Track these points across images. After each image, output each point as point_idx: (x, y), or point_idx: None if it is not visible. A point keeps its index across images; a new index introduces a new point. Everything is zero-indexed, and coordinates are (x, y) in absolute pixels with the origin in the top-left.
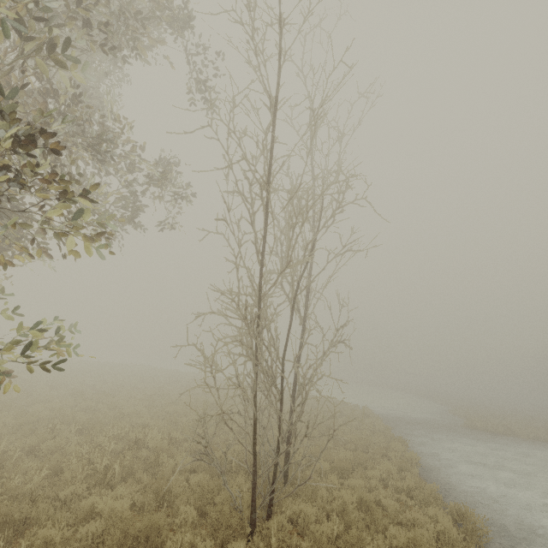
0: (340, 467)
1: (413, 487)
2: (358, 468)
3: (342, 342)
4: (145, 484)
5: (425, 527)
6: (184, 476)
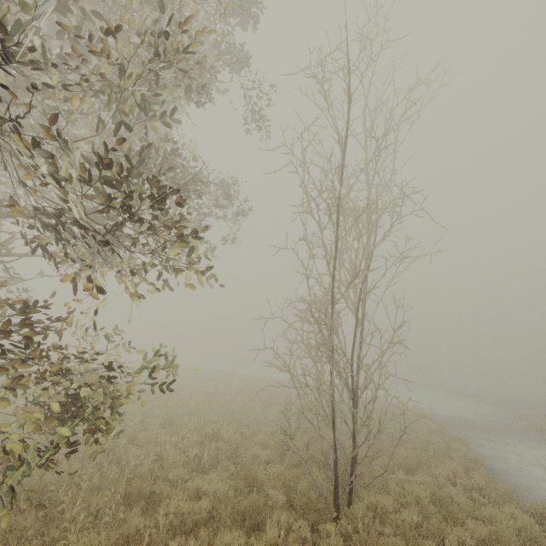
0: (404, 464)
1: (484, 486)
2: (422, 466)
3: (400, 342)
4: (231, 471)
5: (504, 522)
6: (262, 466)
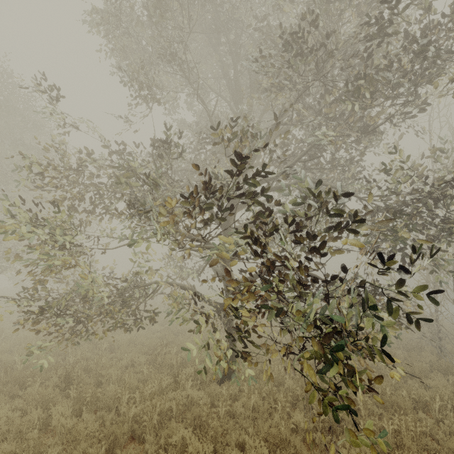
0: None
1: None
2: None
3: None
4: None
5: None
6: None
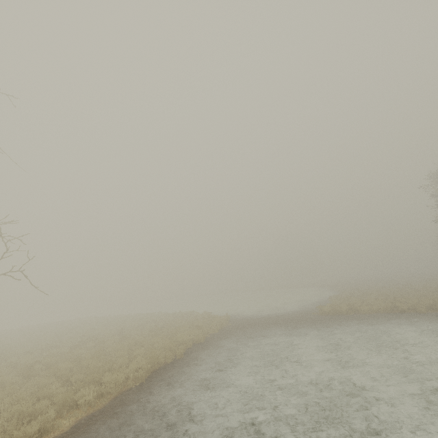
0: None
1: None
2: None
3: None
4: None
5: None
6: None
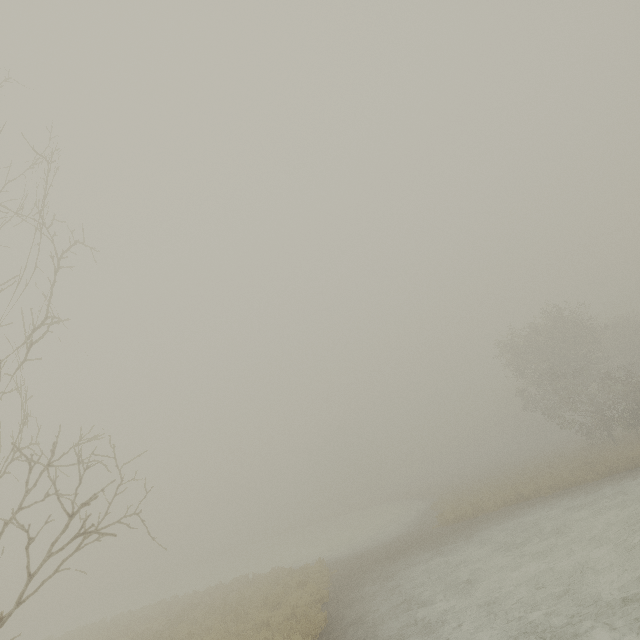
0: None
1: None
2: None
3: (86, 532)
4: None
5: None
6: None
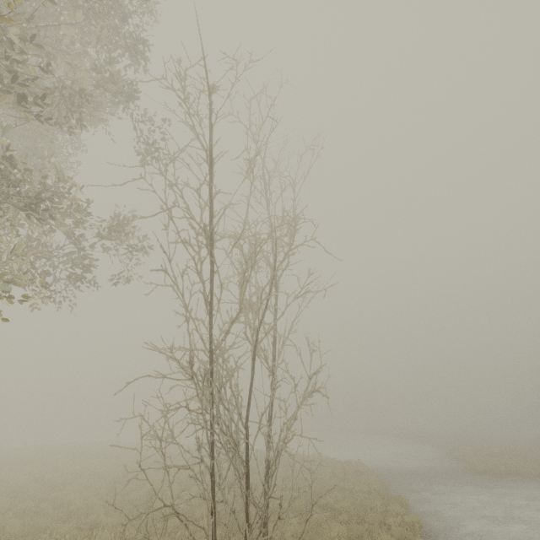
0: None
1: None
2: None
3: (317, 390)
4: None
5: None
6: None
